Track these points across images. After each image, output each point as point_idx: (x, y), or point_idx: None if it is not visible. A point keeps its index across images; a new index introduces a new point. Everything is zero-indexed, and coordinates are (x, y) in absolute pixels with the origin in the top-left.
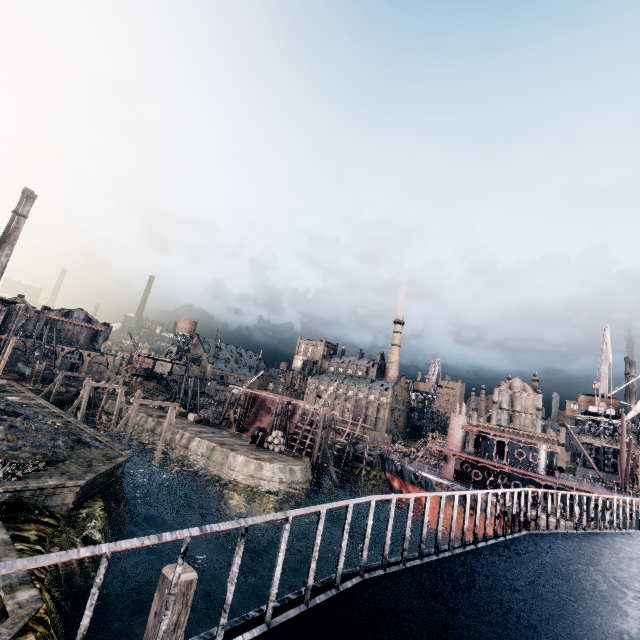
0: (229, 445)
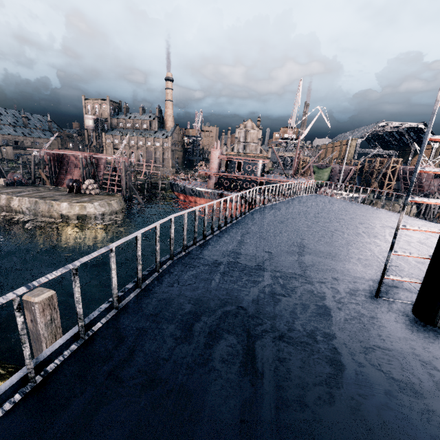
0: (50, 197)
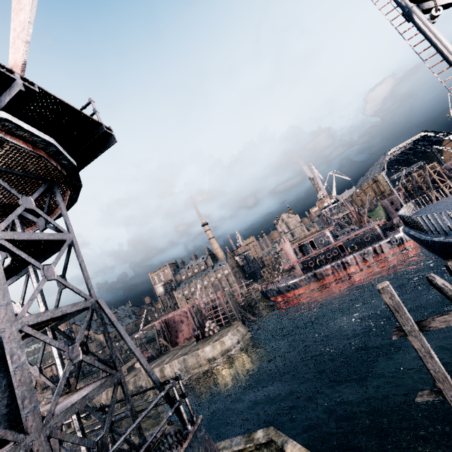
0: (189, 351)
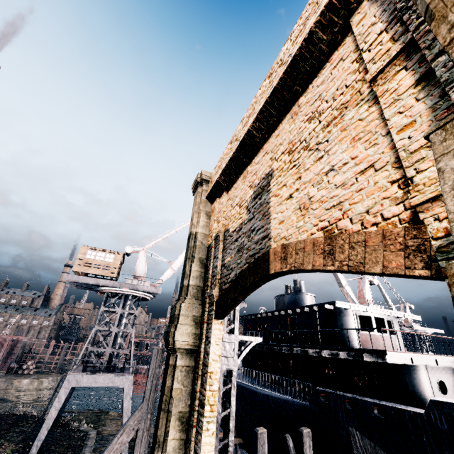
0: None
